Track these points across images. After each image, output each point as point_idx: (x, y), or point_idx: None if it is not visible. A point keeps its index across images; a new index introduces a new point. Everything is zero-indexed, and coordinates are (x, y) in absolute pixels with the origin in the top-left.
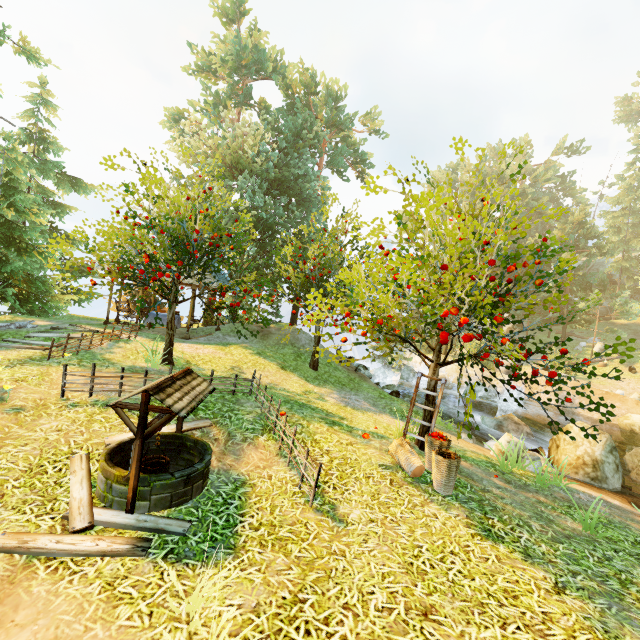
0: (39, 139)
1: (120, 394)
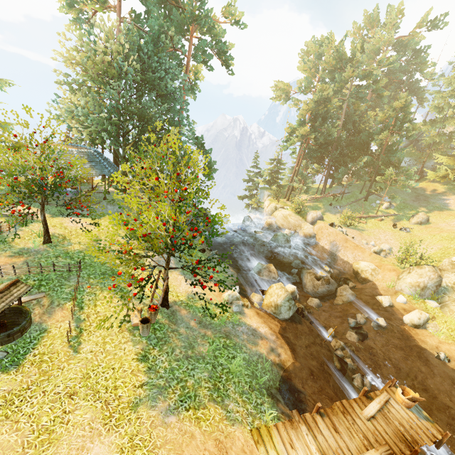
0: None
1: (2, 276)
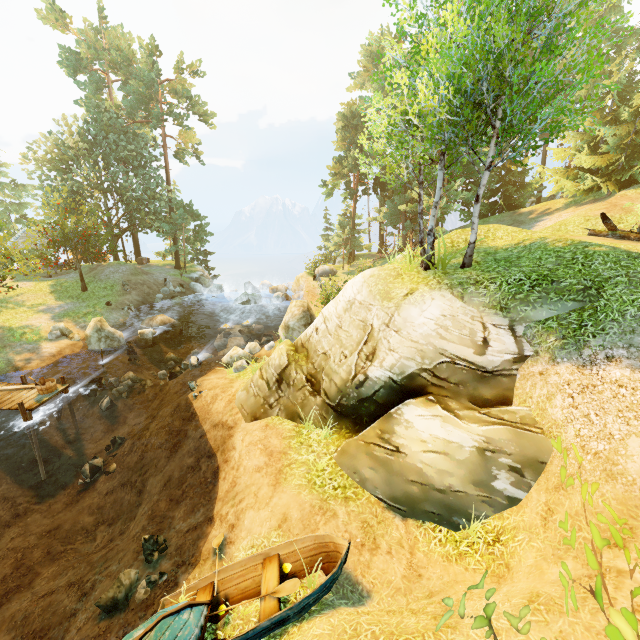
0: None
1: None
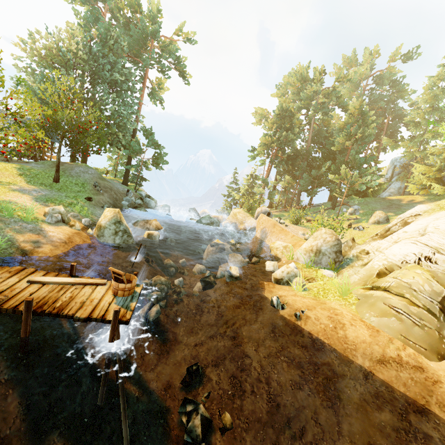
0: None
1: None
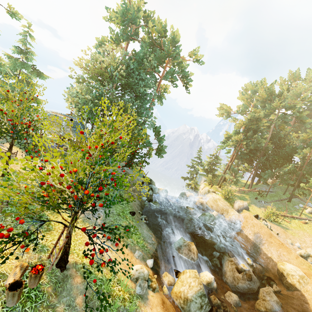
0: (25, 52)
1: None
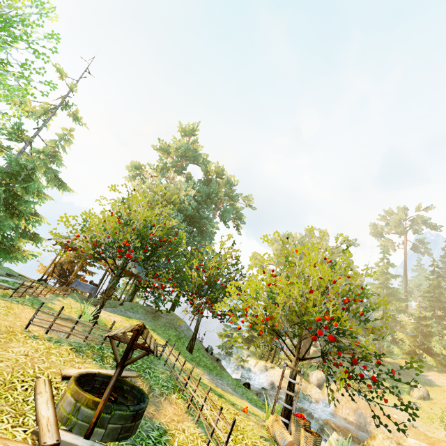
0: (52, 155)
1: (68, 336)
